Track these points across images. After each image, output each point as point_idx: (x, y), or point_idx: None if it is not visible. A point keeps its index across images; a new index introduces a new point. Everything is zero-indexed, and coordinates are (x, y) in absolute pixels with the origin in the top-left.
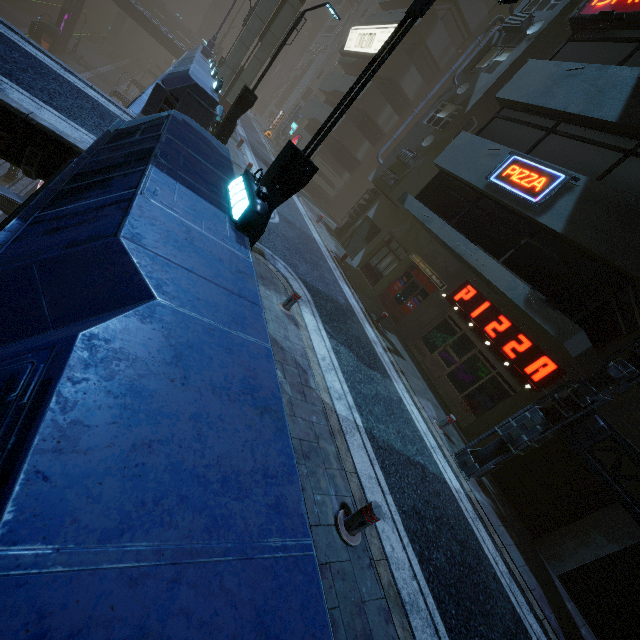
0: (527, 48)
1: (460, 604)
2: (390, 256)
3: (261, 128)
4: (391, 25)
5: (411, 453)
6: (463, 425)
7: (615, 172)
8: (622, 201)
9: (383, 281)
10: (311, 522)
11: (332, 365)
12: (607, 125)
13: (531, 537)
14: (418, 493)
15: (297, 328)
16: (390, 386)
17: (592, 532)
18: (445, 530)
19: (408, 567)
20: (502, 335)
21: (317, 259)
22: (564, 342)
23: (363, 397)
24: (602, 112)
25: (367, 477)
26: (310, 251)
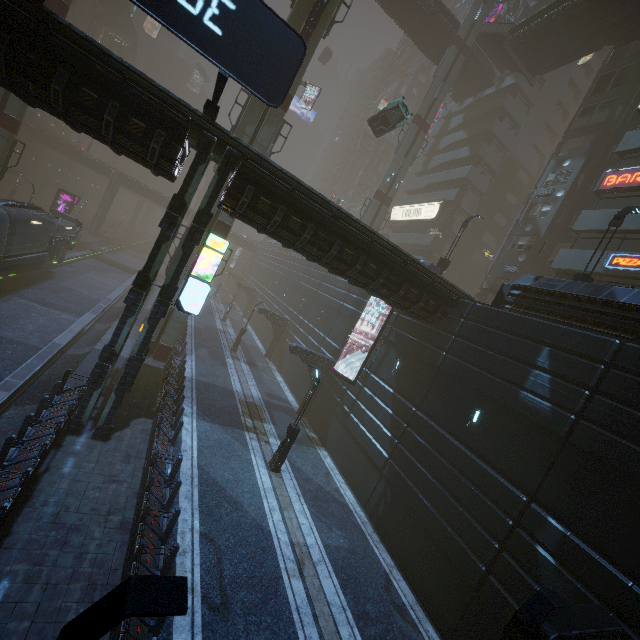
0: (561, 202)
1: None
2: None
3: None
4: (434, 203)
5: None
6: None
7: None
8: None
9: None
10: None
11: None
12: None
13: None
14: None
15: None
16: None
17: None
18: None
19: None
20: None
21: None
22: None
23: None
24: None
25: None
26: None
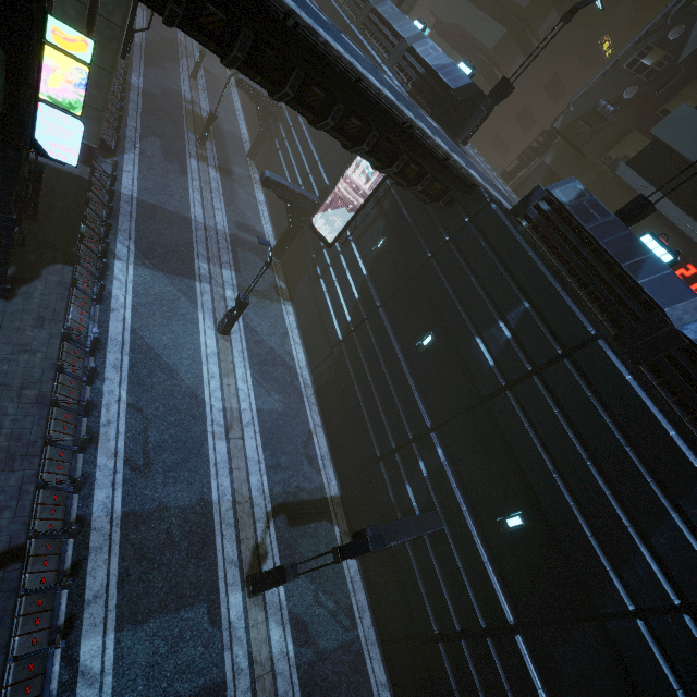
0: None
1: None
2: None
3: None
4: None
5: None
6: None
7: None
8: None
9: None
10: None
11: None
12: None
13: None
14: None
15: None
16: None
17: None
18: None
19: None
20: (688, 279)
21: None
22: None
23: None
24: None
25: None
26: None
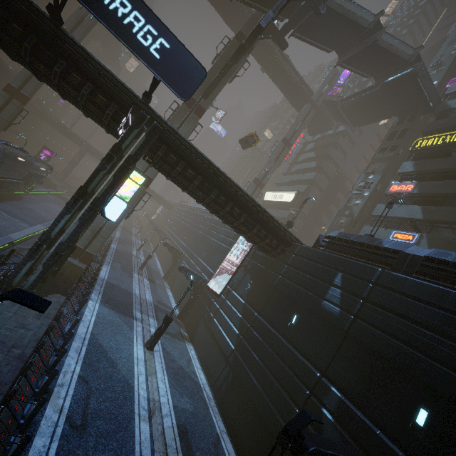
0: (367, 199)
1: None
2: None
3: None
4: (292, 192)
5: None
6: None
7: (432, 231)
8: (441, 238)
9: None
10: None
11: None
12: (420, 220)
13: None
14: None
15: None
16: None
17: None
18: None
19: None
20: None
21: None
22: None
23: None
24: (416, 217)
25: None
26: None
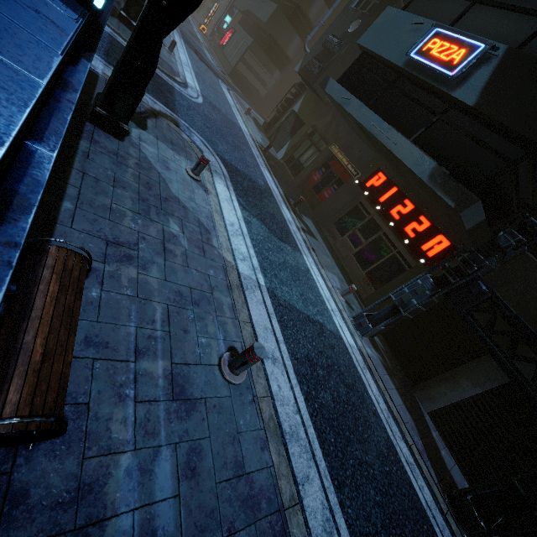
0: None
1: (340, 434)
2: (312, 149)
3: (196, 23)
4: None
5: (311, 313)
6: (363, 296)
7: (536, 40)
8: None
9: (304, 172)
10: (190, 361)
11: (240, 231)
12: None
13: (410, 384)
14: (313, 345)
15: (206, 194)
16: (299, 258)
17: (461, 379)
18: (335, 375)
19: (293, 404)
20: (405, 217)
21: (240, 144)
22: (461, 212)
23: (270, 262)
24: None
25: (262, 327)
26: (233, 135)
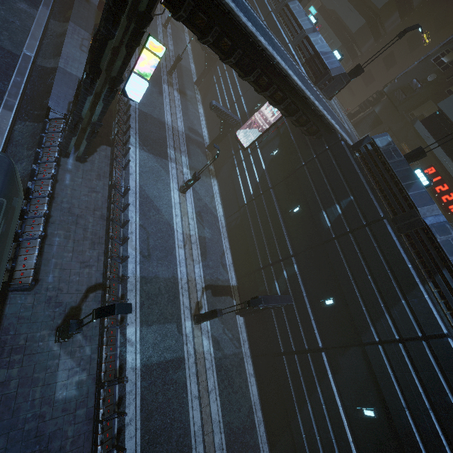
0: None
1: None
2: None
3: None
4: None
5: None
6: None
7: None
8: None
9: None
10: None
11: None
12: None
13: None
14: None
15: None
16: None
17: None
18: None
19: None
20: (443, 192)
21: None
22: None
23: None
24: None
25: None
26: None
